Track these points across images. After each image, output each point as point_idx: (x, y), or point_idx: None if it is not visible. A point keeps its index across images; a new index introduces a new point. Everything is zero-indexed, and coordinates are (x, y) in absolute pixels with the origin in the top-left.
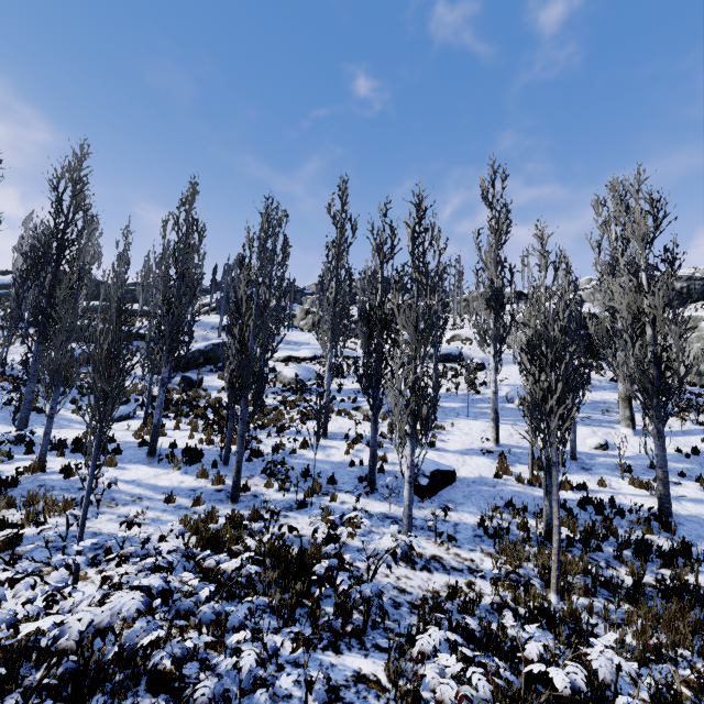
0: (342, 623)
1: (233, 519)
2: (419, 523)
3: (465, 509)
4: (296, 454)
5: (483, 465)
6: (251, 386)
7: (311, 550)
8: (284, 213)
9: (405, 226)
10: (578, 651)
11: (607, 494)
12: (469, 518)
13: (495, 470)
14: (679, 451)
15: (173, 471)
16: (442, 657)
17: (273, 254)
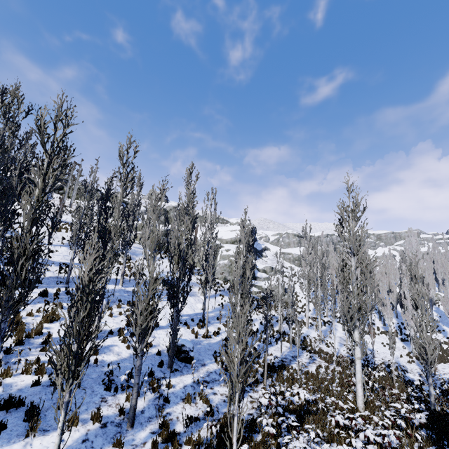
0: (281, 437)
1: (169, 435)
2: (208, 379)
3: (208, 362)
4: (98, 362)
5: (185, 332)
6: (154, 327)
7: (222, 421)
8: (21, 100)
9: (241, 236)
10: (290, 400)
11: (223, 333)
12: (214, 366)
13: (190, 333)
14: (219, 305)
15: (28, 438)
16: (357, 414)
17: (4, 139)
